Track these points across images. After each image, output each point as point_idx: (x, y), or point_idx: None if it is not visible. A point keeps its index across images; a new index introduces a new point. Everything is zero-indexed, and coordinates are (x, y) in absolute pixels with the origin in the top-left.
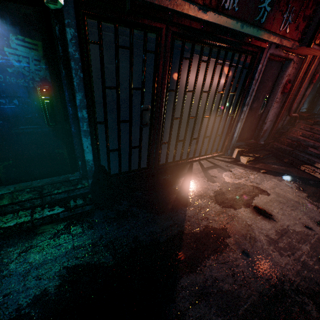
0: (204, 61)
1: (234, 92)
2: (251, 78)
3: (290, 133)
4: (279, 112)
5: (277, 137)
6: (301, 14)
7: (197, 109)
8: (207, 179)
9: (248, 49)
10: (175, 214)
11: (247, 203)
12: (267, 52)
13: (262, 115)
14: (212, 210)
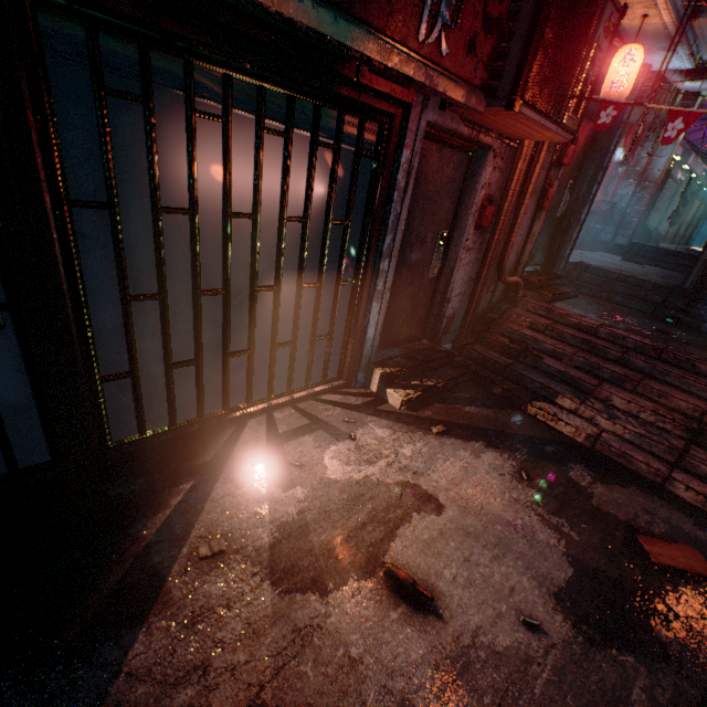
0: (208, 114)
1: (346, 220)
2: (389, 185)
3: (507, 321)
4: (478, 274)
5: (480, 331)
6: (478, 9)
7: (224, 268)
8: (272, 478)
9: (361, 100)
10: (71, 678)
11: (370, 558)
12: (421, 117)
13: (439, 280)
14: (240, 616)
